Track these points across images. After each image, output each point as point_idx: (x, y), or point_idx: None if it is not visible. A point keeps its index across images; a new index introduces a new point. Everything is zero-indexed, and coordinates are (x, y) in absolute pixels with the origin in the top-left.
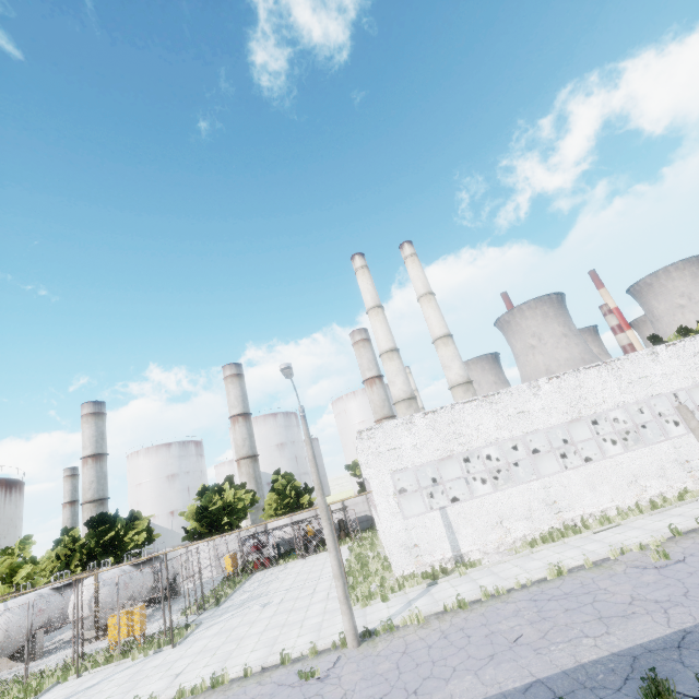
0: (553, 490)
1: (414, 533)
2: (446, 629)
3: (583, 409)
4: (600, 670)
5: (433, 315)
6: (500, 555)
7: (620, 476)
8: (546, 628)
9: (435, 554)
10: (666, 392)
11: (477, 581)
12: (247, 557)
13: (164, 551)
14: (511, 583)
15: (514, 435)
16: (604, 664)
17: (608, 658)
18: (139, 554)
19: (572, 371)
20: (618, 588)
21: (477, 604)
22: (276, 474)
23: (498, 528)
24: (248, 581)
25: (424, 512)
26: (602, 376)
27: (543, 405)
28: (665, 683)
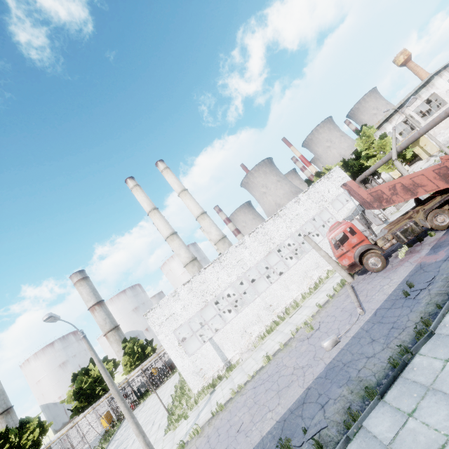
0: (268, 299)
1: (198, 362)
2: (210, 433)
3: (271, 245)
4: (269, 439)
5: (190, 203)
6: (248, 353)
7: (299, 276)
8: (254, 411)
9: (214, 368)
10: (309, 219)
11: (234, 380)
12: (117, 410)
13: (51, 439)
14: (247, 378)
15: (239, 276)
16: (271, 433)
17: (274, 426)
18: (38, 446)
19: (260, 226)
20: (290, 362)
21: (229, 402)
22: (124, 342)
23: (245, 335)
24: (119, 429)
25: (200, 346)
26: (276, 222)
27: (250, 252)
28: (287, 443)
